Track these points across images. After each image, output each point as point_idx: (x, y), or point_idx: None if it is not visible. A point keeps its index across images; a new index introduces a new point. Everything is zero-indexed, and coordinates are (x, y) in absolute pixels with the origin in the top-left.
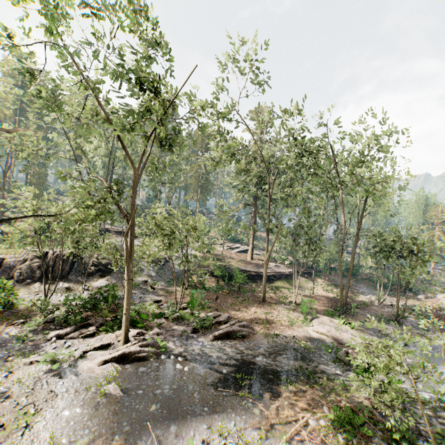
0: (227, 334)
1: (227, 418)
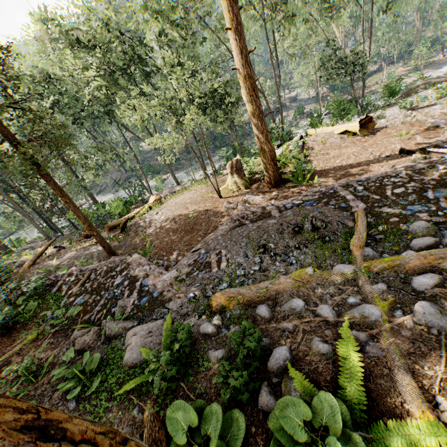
0: None
1: None
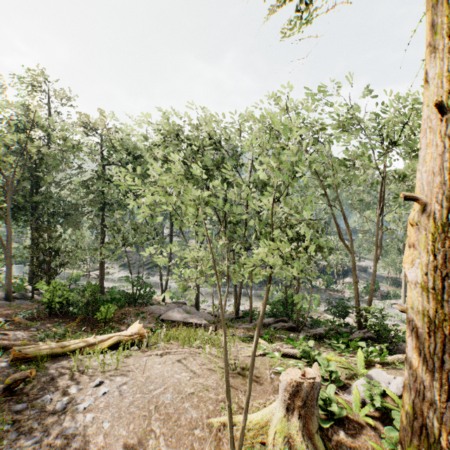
0: None
1: None
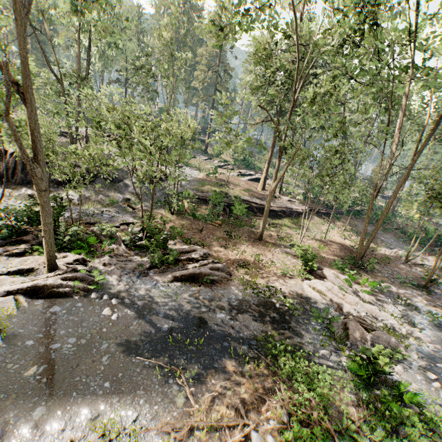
0: (191, 276)
1: (130, 406)
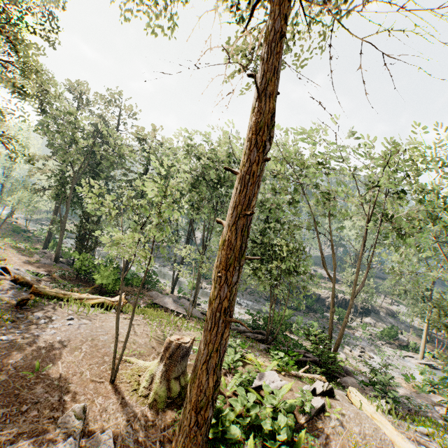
0: None
1: None
